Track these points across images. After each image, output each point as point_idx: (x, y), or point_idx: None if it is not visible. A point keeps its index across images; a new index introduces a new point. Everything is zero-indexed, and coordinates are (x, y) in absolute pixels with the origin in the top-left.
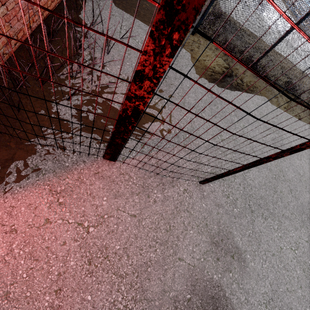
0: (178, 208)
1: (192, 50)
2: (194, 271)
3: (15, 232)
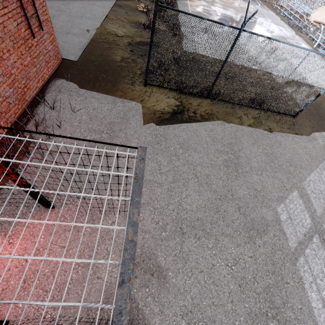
0: (104, 237)
1: (142, 100)
2: (110, 287)
3: None
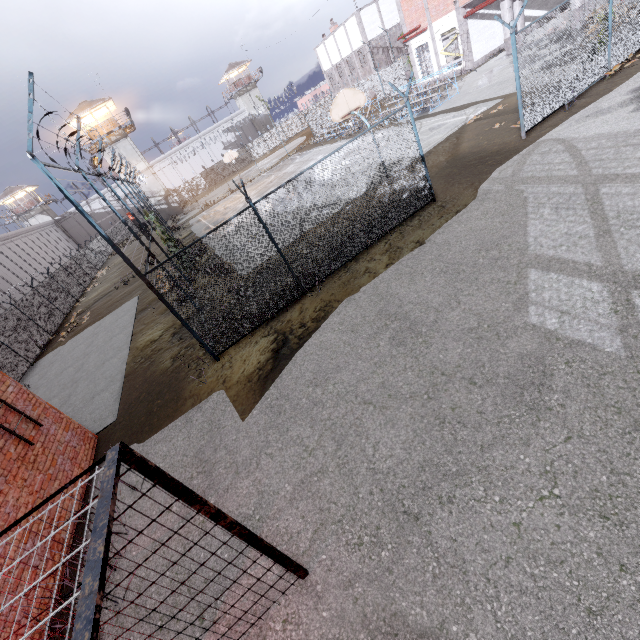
0: None
1: (224, 380)
2: None
3: None
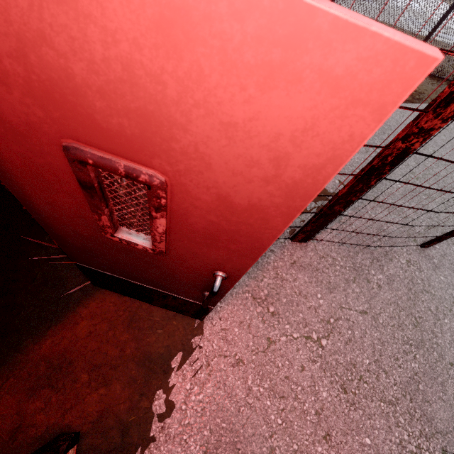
0: (412, 289)
1: None
2: None
3: (242, 364)
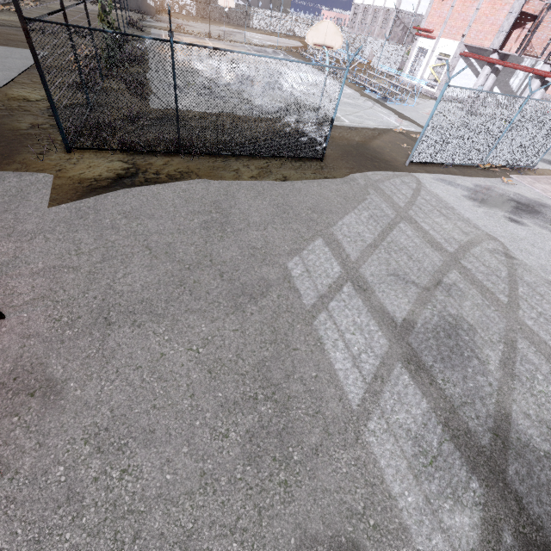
0: None
1: (60, 170)
2: None
3: None
